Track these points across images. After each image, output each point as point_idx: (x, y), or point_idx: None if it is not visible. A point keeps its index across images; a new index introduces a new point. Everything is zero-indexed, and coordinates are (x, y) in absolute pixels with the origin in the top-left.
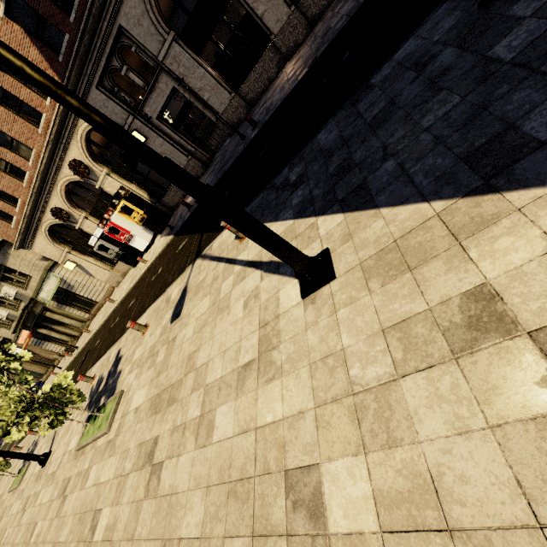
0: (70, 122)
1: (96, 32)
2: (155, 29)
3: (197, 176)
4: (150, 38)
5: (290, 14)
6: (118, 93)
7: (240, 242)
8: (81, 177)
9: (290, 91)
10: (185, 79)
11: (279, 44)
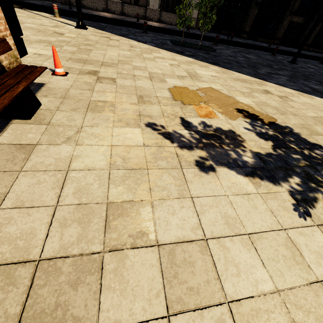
0: None
1: None
2: None
3: None
4: None
5: (119, 1)
6: None
7: (54, 17)
8: None
9: (101, 16)
10: None
11: (109, 3)
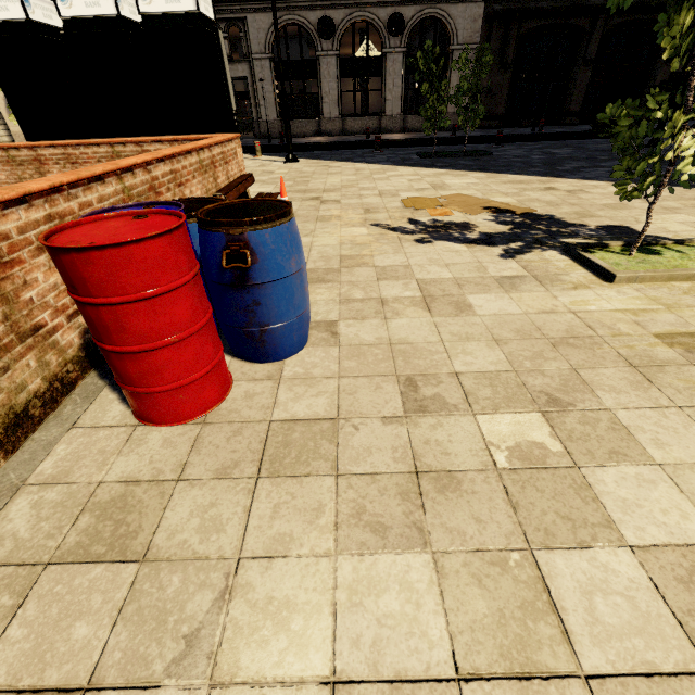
0: None
1: (228, 2)
2: (265, 43)
3: None
4: (258, 43)
5: (337, 117)
6: None
7: (255, 157)
8: None
9: (313, 142)
10: (258, 81)
11: (323, 123)
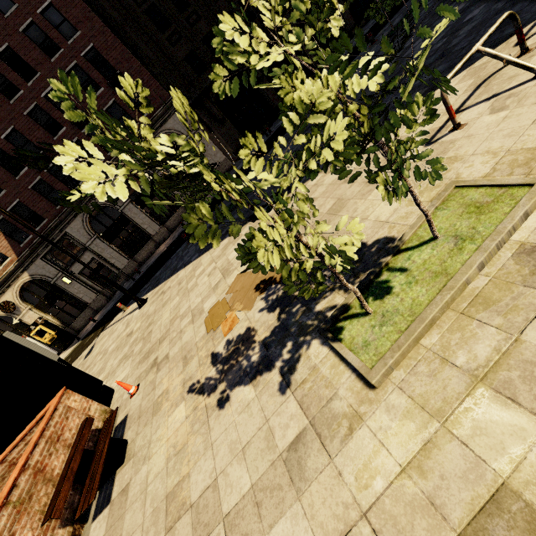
0: (13, 278)
1: (50, 234)
2: (87, 233)
3: (102, 305)
4: (83, 236)
5: (160, 228)
6: (55, 261)
7: (124, 312)
8: (7, 312)
9: (156, 259)
10: (101, 254)
11: (155, 239)
